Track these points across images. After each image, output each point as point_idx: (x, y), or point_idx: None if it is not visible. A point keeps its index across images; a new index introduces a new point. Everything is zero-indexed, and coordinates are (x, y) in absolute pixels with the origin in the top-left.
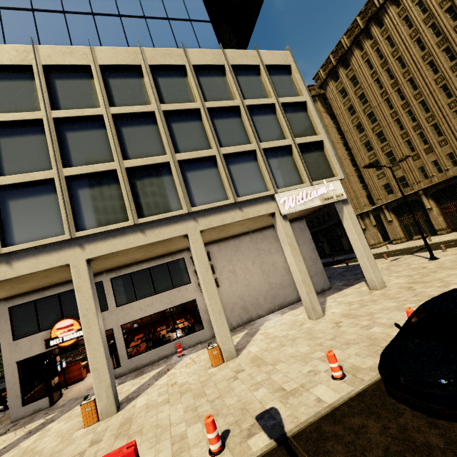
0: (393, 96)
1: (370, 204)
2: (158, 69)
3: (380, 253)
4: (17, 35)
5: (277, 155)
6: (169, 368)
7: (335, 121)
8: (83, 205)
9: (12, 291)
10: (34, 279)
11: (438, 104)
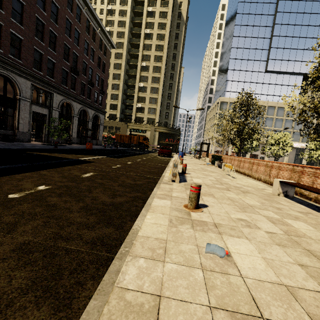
0: None
1: None
2: (279, 107)
3: None
4: (251, 90)
5: (296, 133)
6: None
7: None
8: None
9: None
10: None
11: None
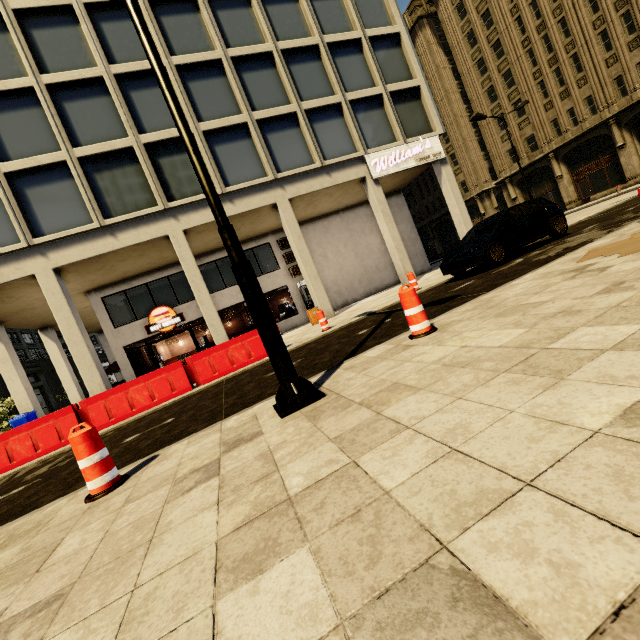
0: (526, 13)
1: (492, 180)
2: None
3: None
4: None
5: (366, 108)
6: None
7: (450, 58)
8: (167, 176)
9: (106, 276)
10: (132, 257)
11: (580, 23)
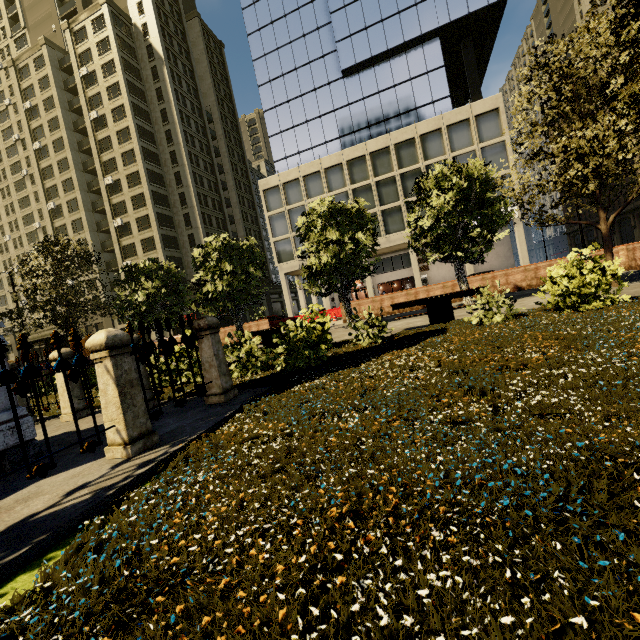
0: None
1: None
2: (399, 144)
3: None
4: (329, 132)
5: None
6: None
7: None
8: None
9: None
10: None
11: None
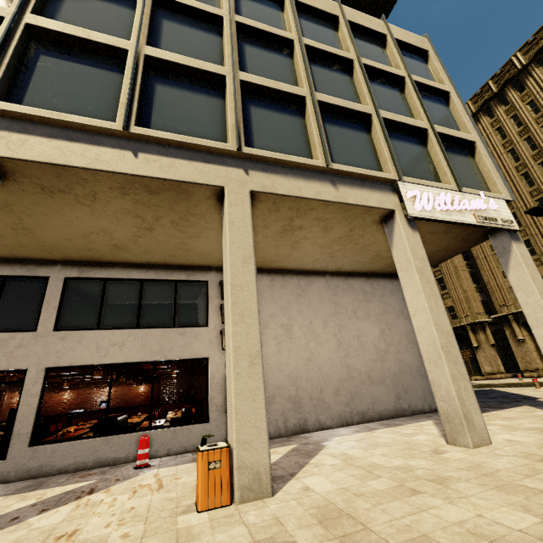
0: (535, 170)
1: (485, 314)
2: None
3: (511, 383)
4: None
5: (403, 138)
6: (98, 487)
7: None
8: (39, 78)
9: None
10: None
11: None
